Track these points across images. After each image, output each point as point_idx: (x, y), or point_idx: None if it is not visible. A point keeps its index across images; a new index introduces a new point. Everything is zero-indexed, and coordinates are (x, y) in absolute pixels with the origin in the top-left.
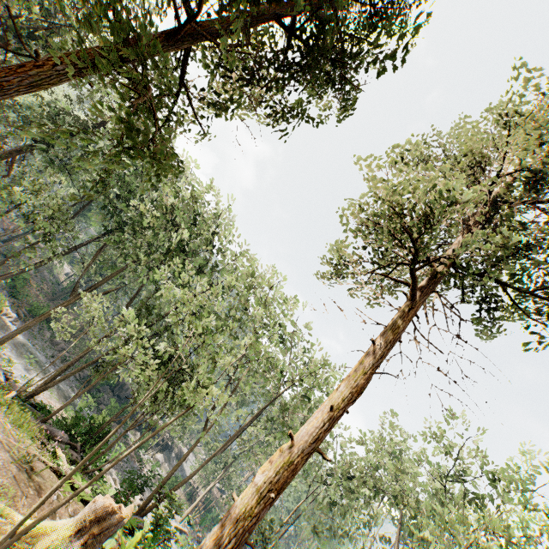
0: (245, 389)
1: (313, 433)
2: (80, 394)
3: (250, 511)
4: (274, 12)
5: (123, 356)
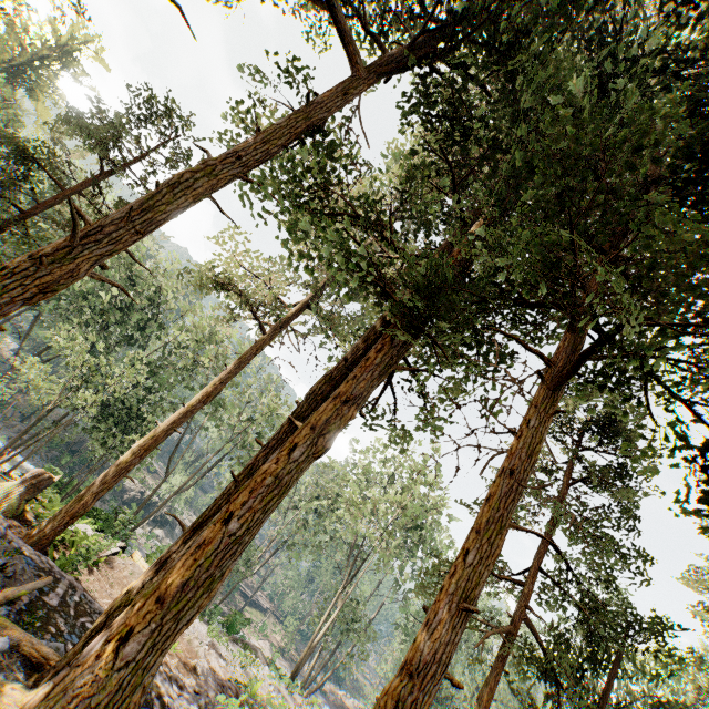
0: (116, 396)
1: (171, 420)
2: (36, 451)
3: (126, 460)
4: (75, 189)
5: (37, 387)
